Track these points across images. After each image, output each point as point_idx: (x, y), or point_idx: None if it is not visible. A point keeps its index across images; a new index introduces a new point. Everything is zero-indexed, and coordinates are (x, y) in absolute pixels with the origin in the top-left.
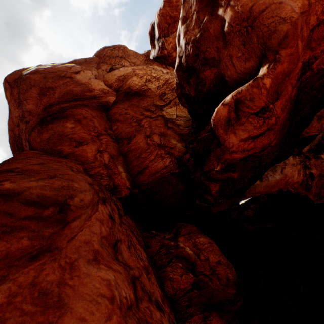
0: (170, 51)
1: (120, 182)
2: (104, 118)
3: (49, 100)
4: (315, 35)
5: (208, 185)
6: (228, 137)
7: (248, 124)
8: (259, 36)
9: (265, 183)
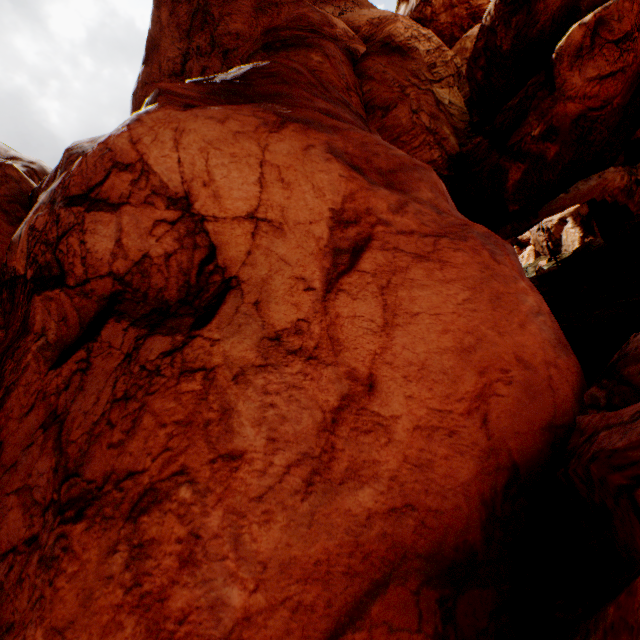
0: (438, 12)
1: None
2: (352, 71)
3: (272, 23)
4: None
5: (508, 168)
6: (569, 77)
7: (601, 59)
8: None
9: (573, 194)
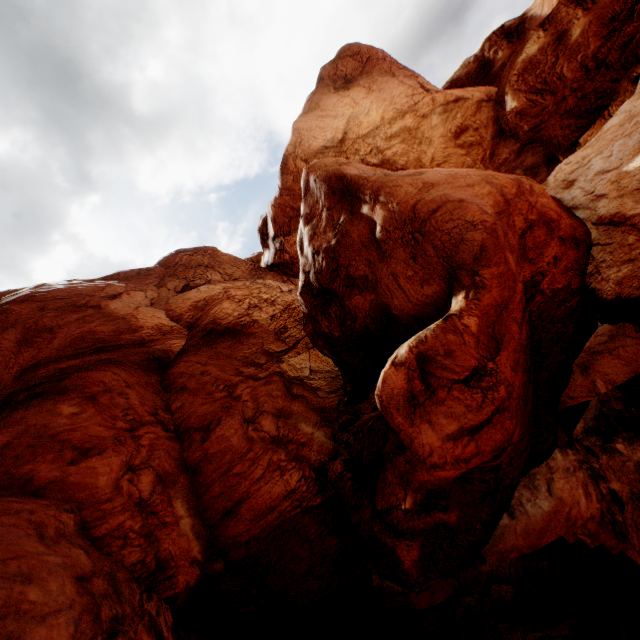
0: (296, 256)
1: (175, 547)
2: (155, 386)
3: (38, 354)
4: (529, 241)
5: (393, 545)
6: (417, 432)
7: (454, 402)
8: (438, 246)
9: (522, 522)
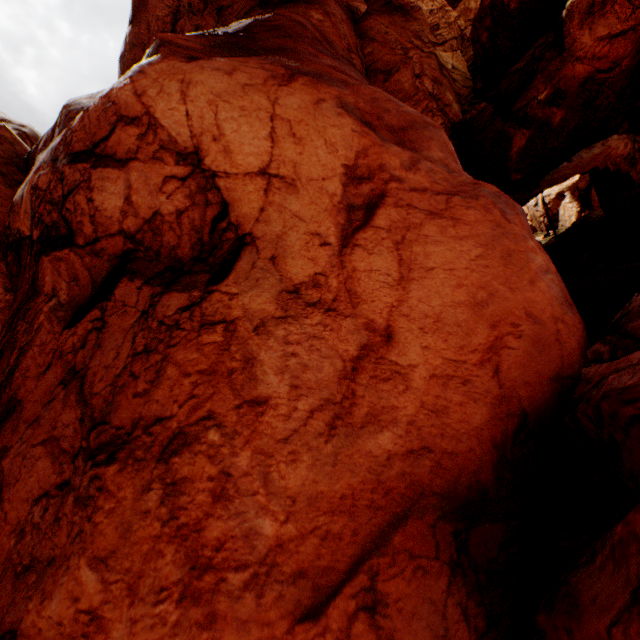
0: None
1: None
2: (353, 32)
3: None
4: None
5: (513, 135)
6: (579, 36)
7: (612, 16)
8: None
9: (576, 162)
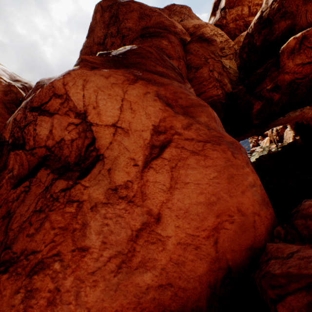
0: (229, 22)
1: None
2: (182, 49)
3: (146, 24)
4: None
5: (254, 103)
6: (287, 62)
7: (303, 55)
8: None
9: (287, 118)
